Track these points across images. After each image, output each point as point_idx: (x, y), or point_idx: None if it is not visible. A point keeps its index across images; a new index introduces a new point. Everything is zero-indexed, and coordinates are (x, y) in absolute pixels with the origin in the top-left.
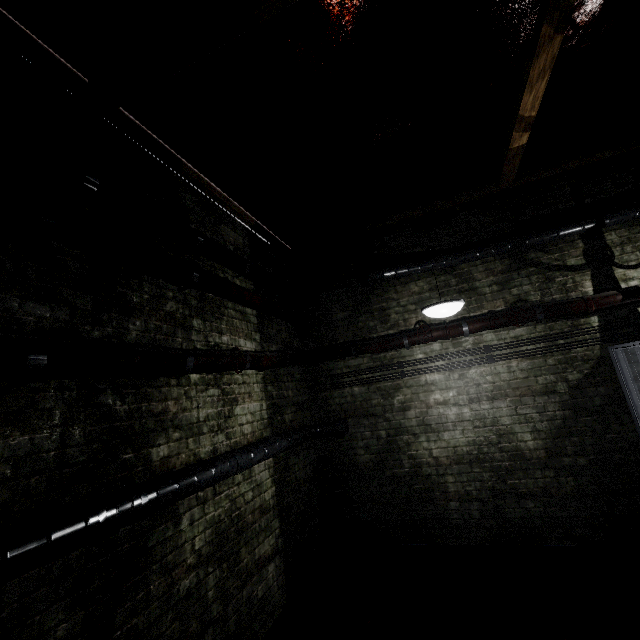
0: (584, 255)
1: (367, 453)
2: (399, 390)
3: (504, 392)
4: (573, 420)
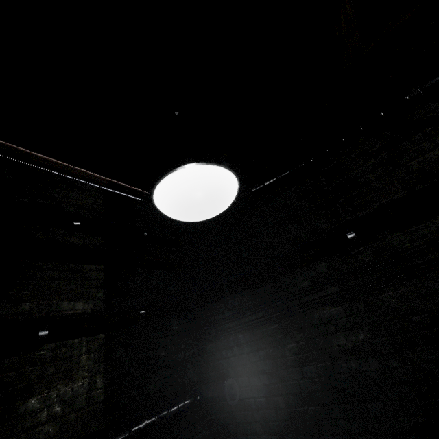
0: None
1: (266, 432)
2: (288, 334)
3: None
4: None
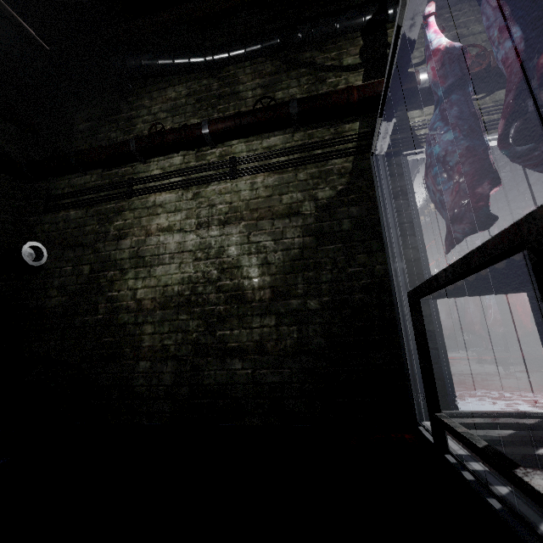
0: (364, 53)
1: (60, 295)
2: (121, 214)
3: (240, 214)
4: (313, 249)
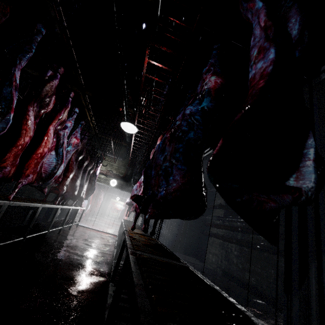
0: None
1: None
2: None
3: None
4: None
